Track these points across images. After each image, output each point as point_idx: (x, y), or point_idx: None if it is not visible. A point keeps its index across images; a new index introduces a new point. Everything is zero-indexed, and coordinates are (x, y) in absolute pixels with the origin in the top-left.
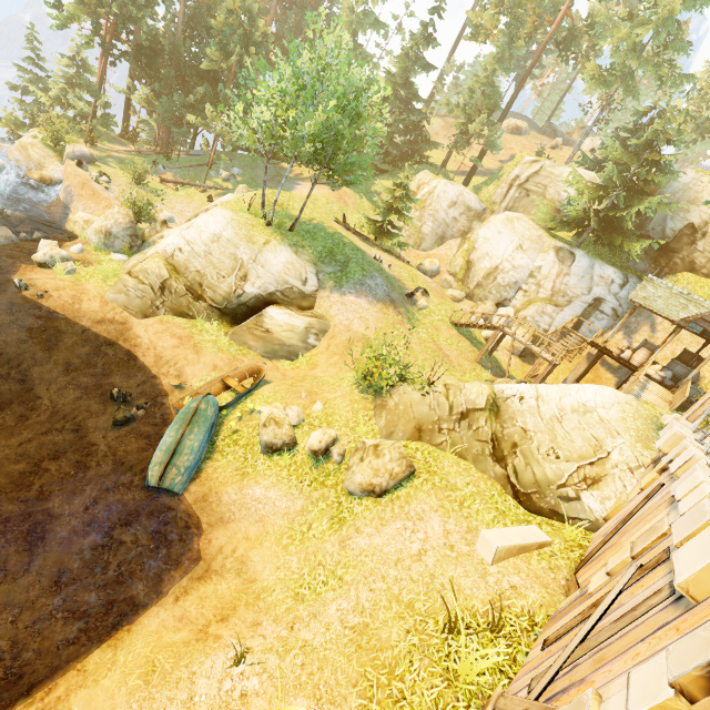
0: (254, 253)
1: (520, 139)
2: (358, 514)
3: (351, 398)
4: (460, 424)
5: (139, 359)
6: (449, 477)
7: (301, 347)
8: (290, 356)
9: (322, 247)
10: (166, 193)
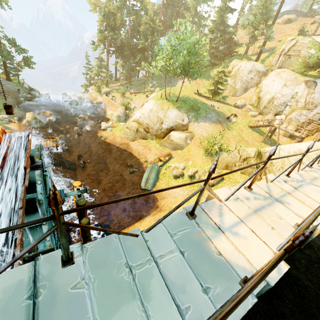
0: (164, 113)
1: (291, 25)
2: (205, 193)
3: (202, 158)
4: (243, 162)
5: (133, 154)
6: (236, 179)
7: (184, 145)
8: (180, 148)
9: (188, 106)
10: (132, 98)
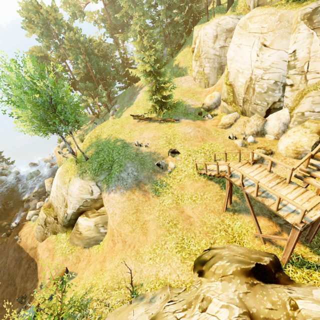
0: (66, 189)
1: None
2: None
3: None
4: None
5: (37, 268)
6: None
7: (99, 236)
8: (97, 242)
9: (96, 165)
10: None
